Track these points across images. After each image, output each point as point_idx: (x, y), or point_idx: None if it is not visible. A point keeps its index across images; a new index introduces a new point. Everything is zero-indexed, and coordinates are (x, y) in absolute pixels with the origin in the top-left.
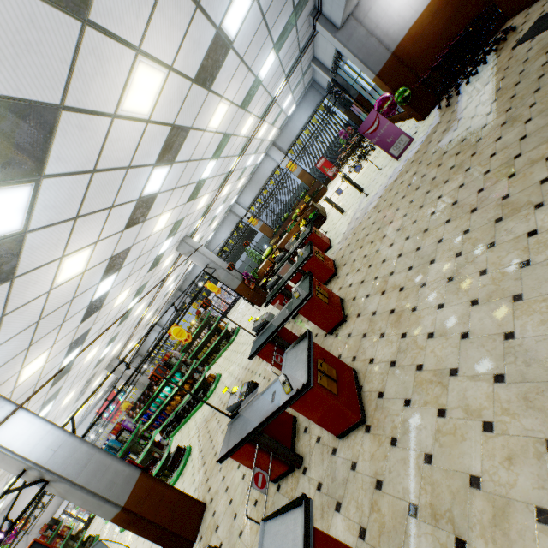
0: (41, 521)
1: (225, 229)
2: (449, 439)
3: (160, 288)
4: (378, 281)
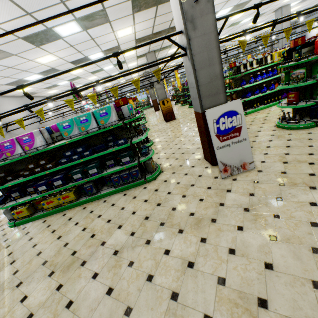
0: (66, 118)
1: None
2: None
3: None
4: None
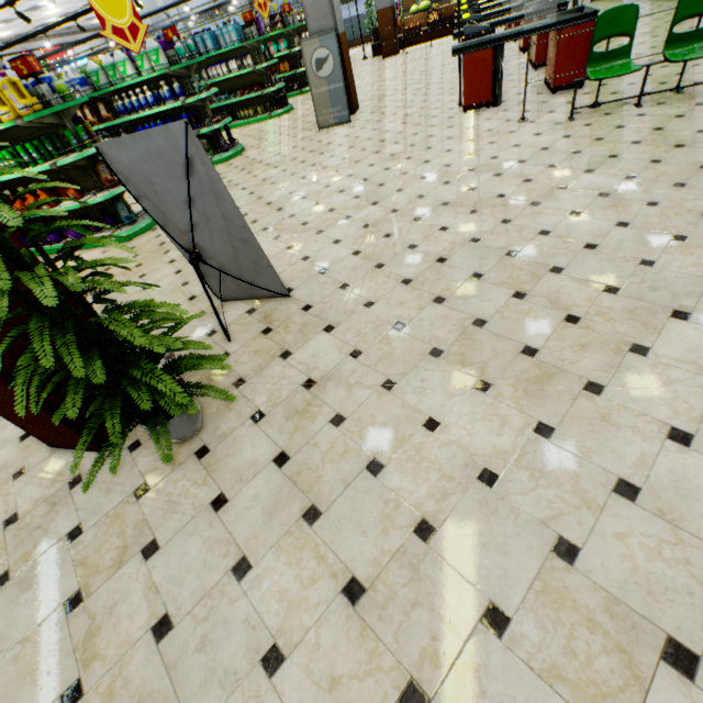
0: None
1: None
2: None
3: None
4: None
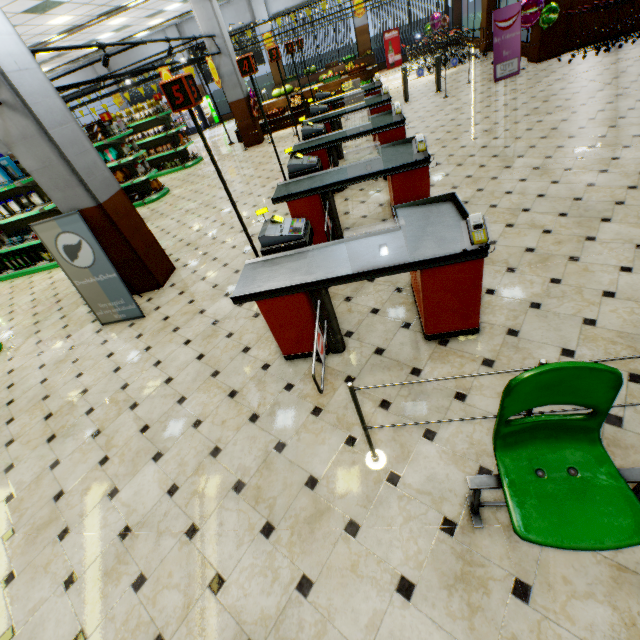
0: None
1: (224, 18)
2: (514, 236)
3: (111, 15)
4: (455, 158)
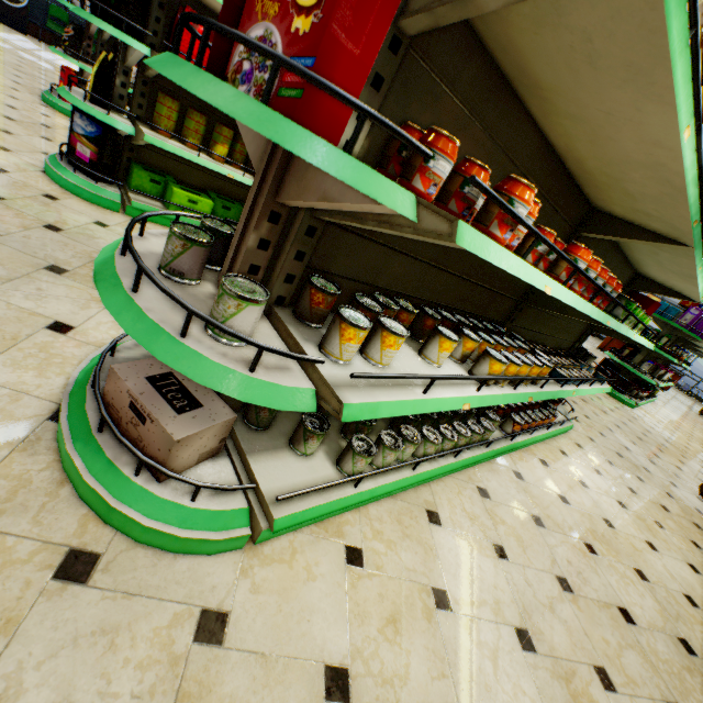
0: None
1: None
2: None
3: None
4: None
